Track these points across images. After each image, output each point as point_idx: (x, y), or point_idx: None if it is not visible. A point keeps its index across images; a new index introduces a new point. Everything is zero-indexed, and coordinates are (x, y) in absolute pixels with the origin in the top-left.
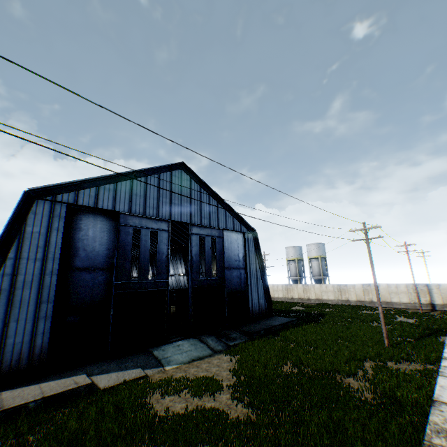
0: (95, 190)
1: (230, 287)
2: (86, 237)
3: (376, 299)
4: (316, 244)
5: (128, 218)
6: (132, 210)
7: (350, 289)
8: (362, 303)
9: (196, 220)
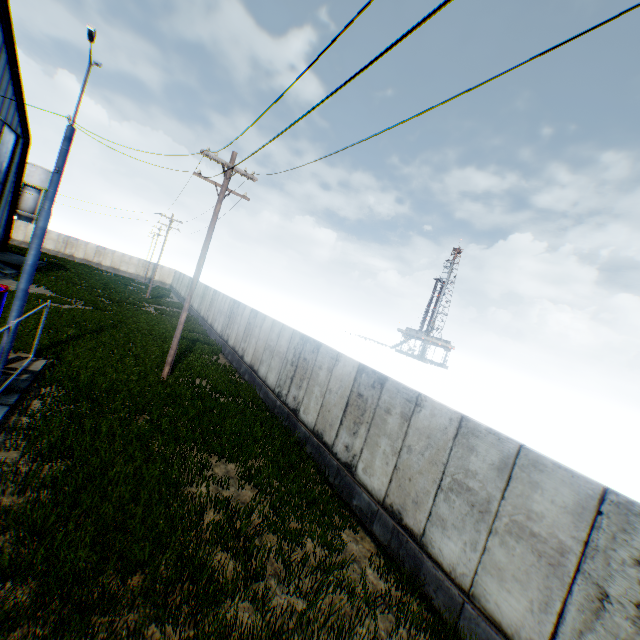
0: None
1: None
2: None
3: (106, 264)
4: (48, 172)
5: None
6: None
7: (82, 246)
8: (90, 263)
9: None
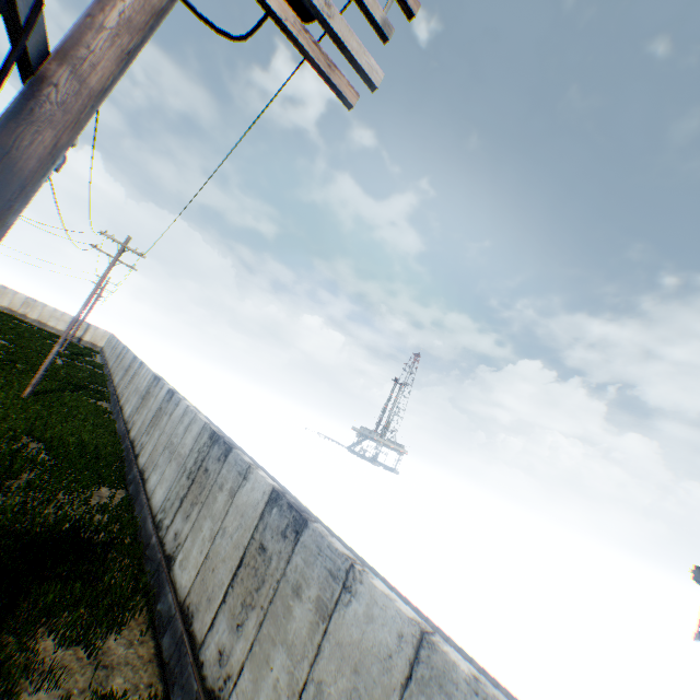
0: None
1: None
2: None
3: (34, 316)
4: None
5: None
6: None
7: (10, 294)
8: (15, 313)
9: None
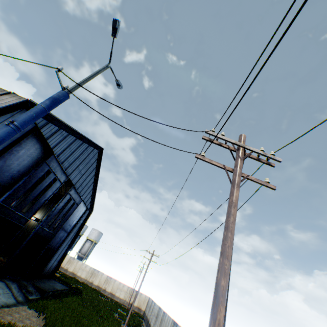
0: (57, 129)
1: (51, 243)
2: (17, 152)
3: (108, 289)
4: (99, 232)
5: (53, 161)
6: (59, 156)
7: (99, 275)
8: (99, 288)
9: (78, 185)
